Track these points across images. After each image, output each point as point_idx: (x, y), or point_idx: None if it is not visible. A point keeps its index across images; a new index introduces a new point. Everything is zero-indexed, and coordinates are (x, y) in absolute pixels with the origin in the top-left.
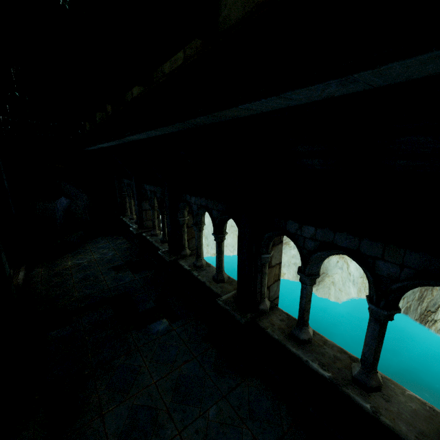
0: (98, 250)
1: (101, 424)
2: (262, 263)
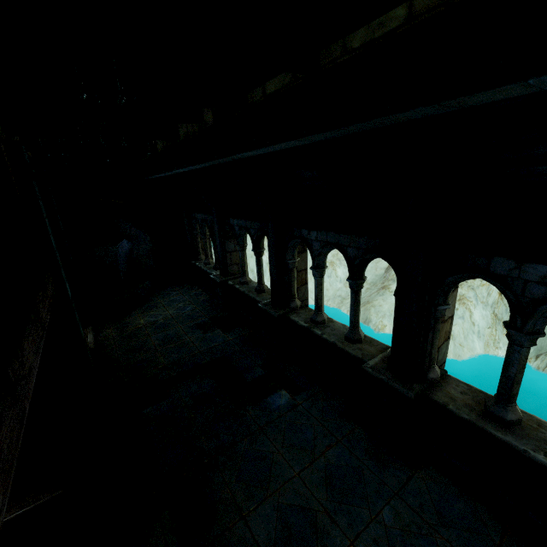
0: (172, 304)
1: (246, 529)
2: (435, 317)
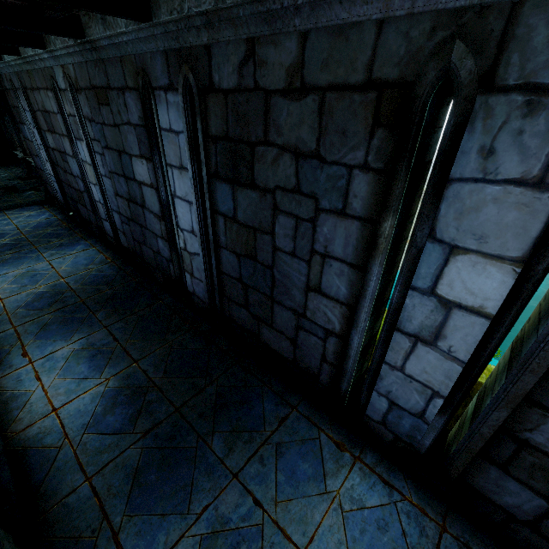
0: None
1: None
2: None
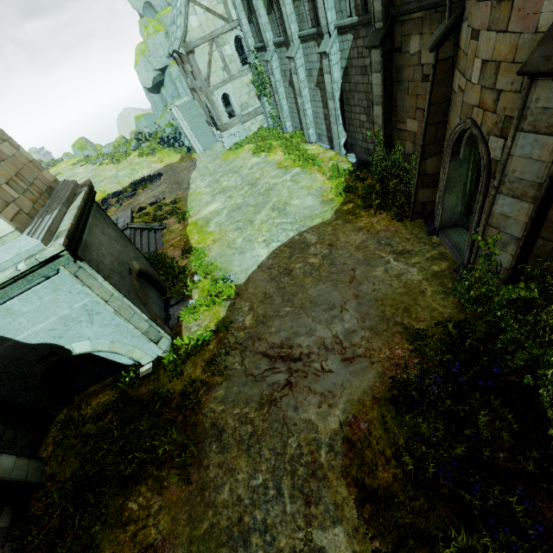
0: None
1: None
2: None
